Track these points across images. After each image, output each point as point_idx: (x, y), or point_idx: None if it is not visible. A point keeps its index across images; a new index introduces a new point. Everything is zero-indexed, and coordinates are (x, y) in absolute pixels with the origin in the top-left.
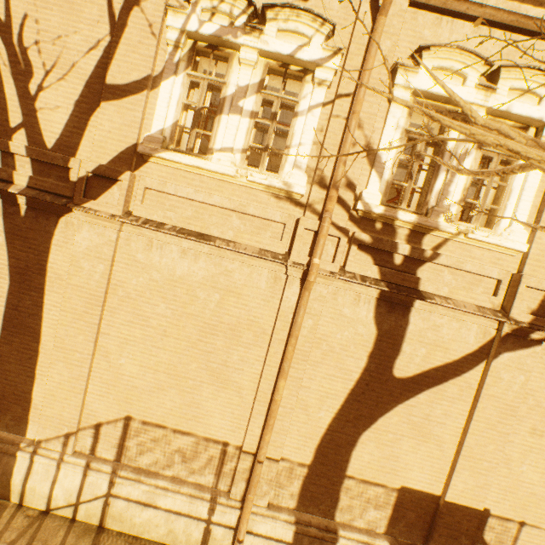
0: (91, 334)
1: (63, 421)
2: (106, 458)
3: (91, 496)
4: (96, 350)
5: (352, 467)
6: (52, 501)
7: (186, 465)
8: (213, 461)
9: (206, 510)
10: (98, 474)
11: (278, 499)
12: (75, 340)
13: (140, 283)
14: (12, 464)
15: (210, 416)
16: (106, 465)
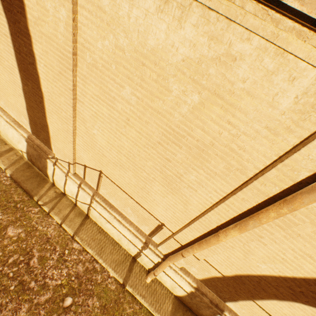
0: (68, 98)
1: (65, 154)
2: (91, 185)
3: (82, 201)
4: (76, 114)
5: (264, 303)
6: (65, 191)
7: (134, 216)
8: (151, 226)
9: (140, 245)
10: (84, 193)
11: (189, 269)
12: (59, 99)
13: (105, 50)
14: (46, 164)
15: (155, 204)
16: (89, 190)
